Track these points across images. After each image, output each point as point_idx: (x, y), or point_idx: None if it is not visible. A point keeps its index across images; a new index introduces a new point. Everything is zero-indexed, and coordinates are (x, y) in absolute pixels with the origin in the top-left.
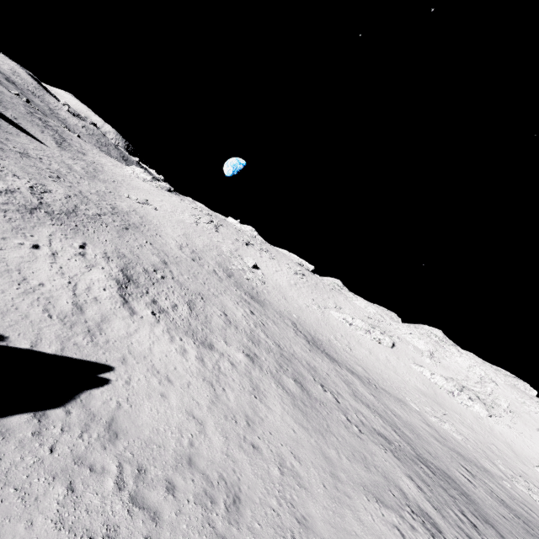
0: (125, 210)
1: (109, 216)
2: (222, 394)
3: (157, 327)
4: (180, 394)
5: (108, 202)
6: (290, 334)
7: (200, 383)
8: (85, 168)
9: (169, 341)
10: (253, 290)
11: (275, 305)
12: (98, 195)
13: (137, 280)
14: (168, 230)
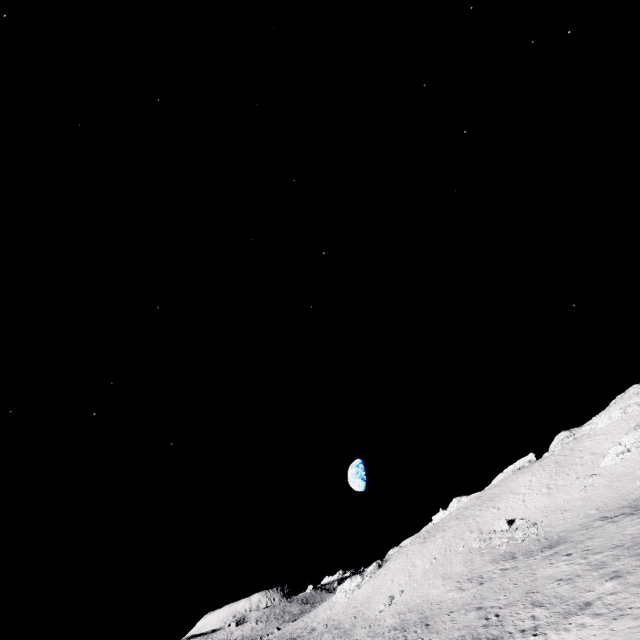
0: (397, 621)
1: (407, 634)
2: (633, 610)
3: (550, 636)
4: (616, 636)
5: (385, 631)
6: (611, 529)
7: (616, 622)
8: (332, 636)
9: (567, 632)
10: (541, 541)
11: (569, 526)
12: (375, 636)
13: (494, 636)
14: (433, 593)
